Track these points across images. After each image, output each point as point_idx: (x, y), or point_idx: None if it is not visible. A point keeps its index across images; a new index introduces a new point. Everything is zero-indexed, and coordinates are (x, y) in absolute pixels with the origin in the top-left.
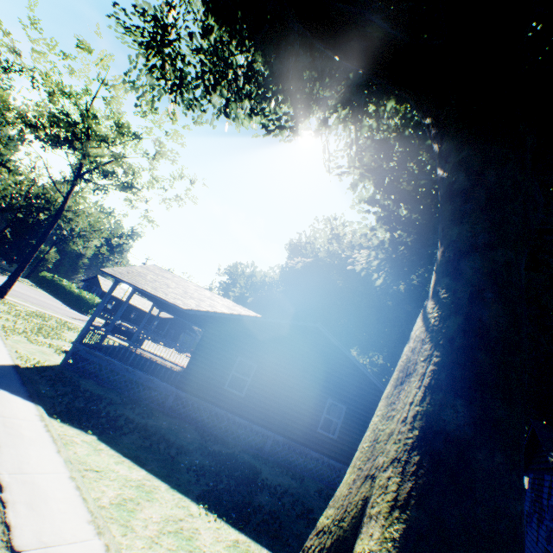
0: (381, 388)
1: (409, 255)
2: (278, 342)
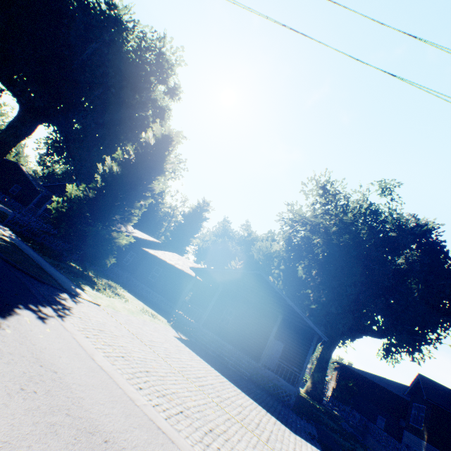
0: (35, 185)
1: (55, 150)
2: (3, 165)
